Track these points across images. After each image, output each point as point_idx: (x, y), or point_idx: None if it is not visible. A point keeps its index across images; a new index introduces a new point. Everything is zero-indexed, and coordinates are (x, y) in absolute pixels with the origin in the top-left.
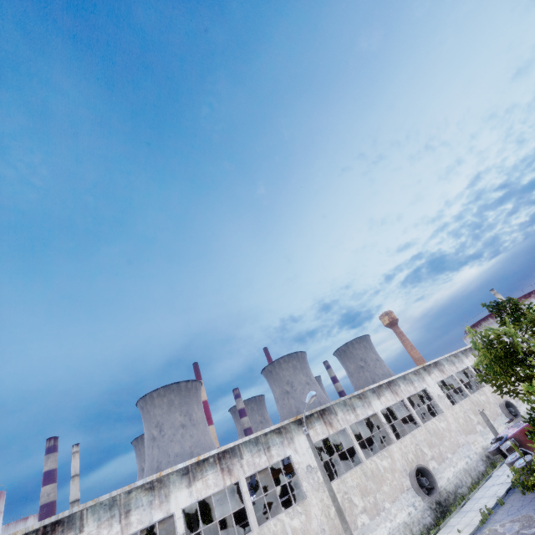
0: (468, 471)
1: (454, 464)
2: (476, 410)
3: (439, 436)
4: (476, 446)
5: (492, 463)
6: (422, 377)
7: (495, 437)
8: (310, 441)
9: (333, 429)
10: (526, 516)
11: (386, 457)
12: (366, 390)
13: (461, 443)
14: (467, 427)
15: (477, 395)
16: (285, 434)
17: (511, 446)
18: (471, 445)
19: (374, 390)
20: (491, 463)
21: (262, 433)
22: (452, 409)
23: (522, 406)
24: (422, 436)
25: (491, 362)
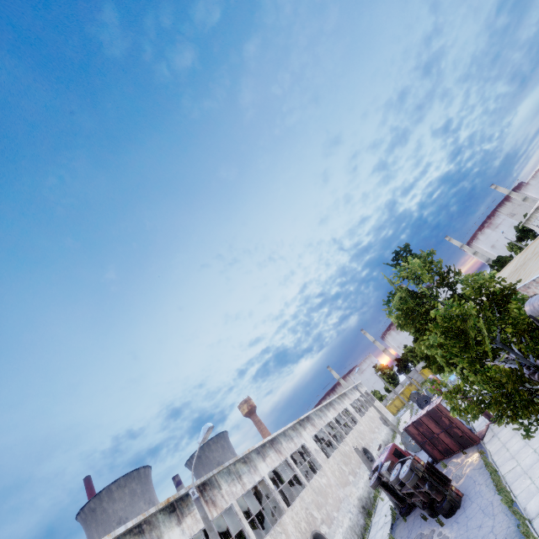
0: (353, 527)
1: (341, 523)
2: (345, 461)
3: (323, 494)
4: (353, 498)
5: (368, 513)
6: (299, 432)
7: (371, 471)
8: (201, 508)
9: (217, 509)
10: (417, 536)
11: (280, 533)
12: (251, 452)
13: (341, 497)
14: (343, 479)
15: (343, 446)
16: (149, 532)
17: (390, 464)
18: (349, 497)
19: (258, 451)
20: (367, 513)
21: (110, 538)
22: (328, 462)
23: (373, 452)
24: (310, 497)
25: (404, 300)
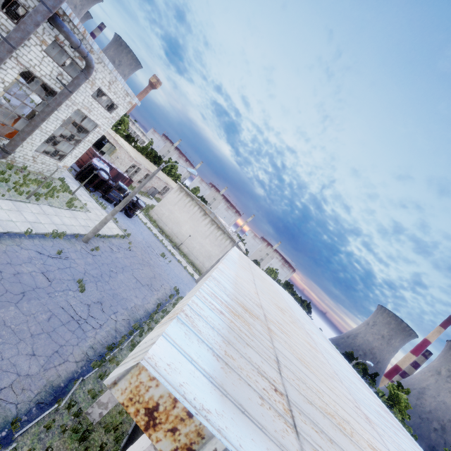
0: None
1: None
2: None
3: None
4: None
5: None
6: None
7: None
8: None
9: None
10: None
11: None
12: None
13: None
14: None
15: None
16: None
17: None
18: None
19: None
20: None
21: None
22: None
23: None
24: None
25: None
